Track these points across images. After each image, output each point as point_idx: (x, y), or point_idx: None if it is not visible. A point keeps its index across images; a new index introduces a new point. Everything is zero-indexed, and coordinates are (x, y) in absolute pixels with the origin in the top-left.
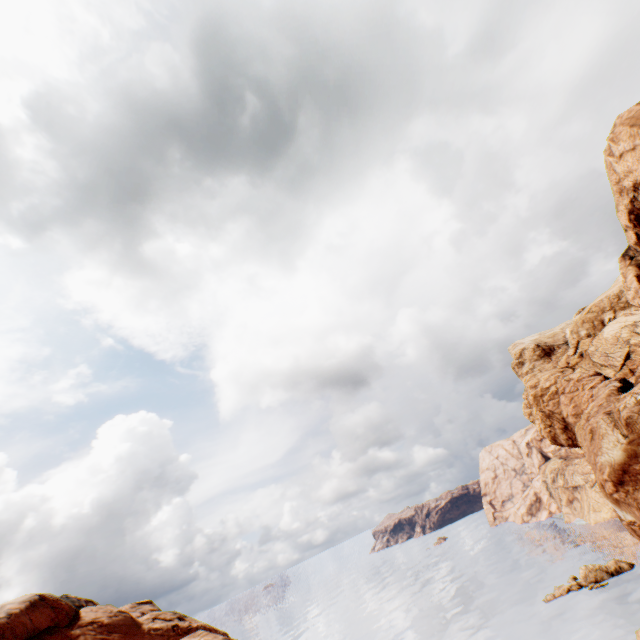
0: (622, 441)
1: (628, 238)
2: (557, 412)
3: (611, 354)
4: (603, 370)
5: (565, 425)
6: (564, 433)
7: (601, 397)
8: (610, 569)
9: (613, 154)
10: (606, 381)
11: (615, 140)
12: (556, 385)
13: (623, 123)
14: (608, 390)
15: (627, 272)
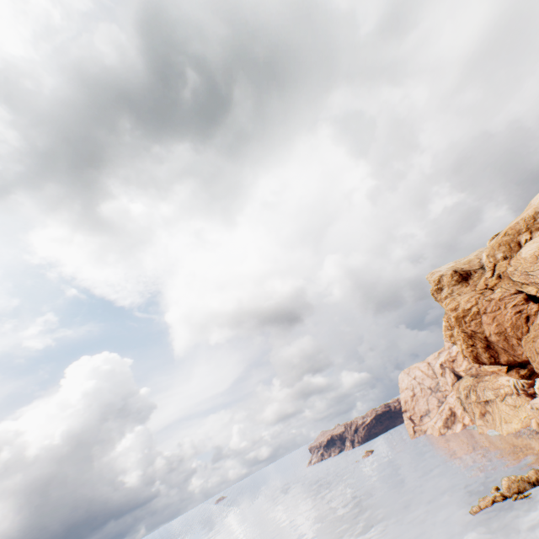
0: None
1: None
2: (479, 332)
3: (531, 272)
4: (524, 288)
5: (487, 344)
6: (486, 352)
7: None
8: (531, 479)
9: None
10: None
11: None
12: (477, 306)
13: None
14: None
15: None
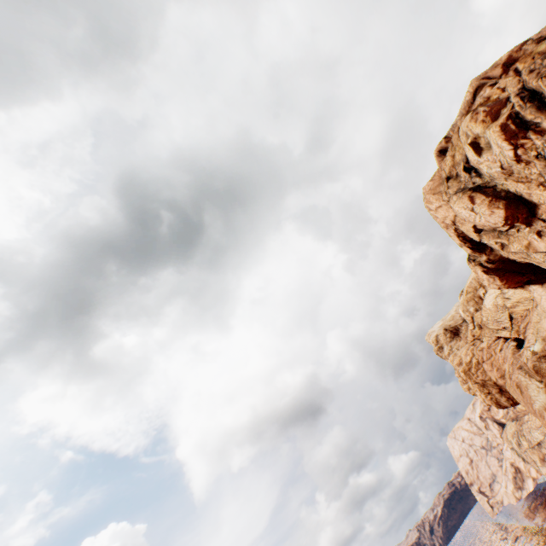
0: (540, 386)
1: (465, 250)
2: (487, 379)
3: (499, 319)
4: (500, 333)
5: (499, 388)
6: (502, 395)
7: (509, 357)
8: None
9: (431, 209)
10: (505, 343)
11: (428, 203)
12: (475, 356)
13: (428, 193)
14: (510, 350)
15: (476, 270)
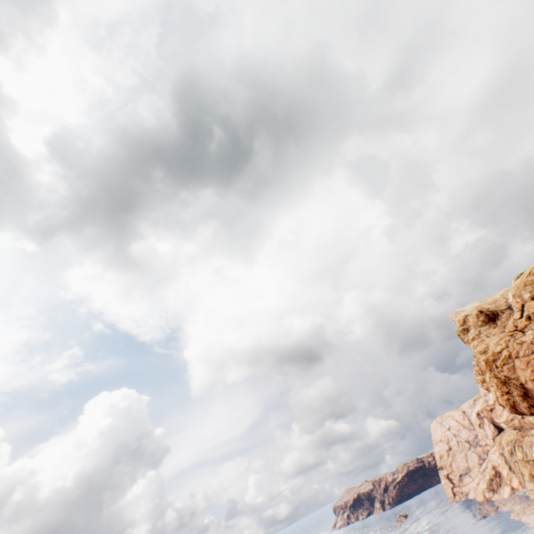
0: None
1: None
2: (514, 377)
3: None
4: None
5: (524, 391)
6: (524, 400)
7: None
8: None
9: None
10: None
11: None
12: (508, 349)
13: None
14: None
15: None
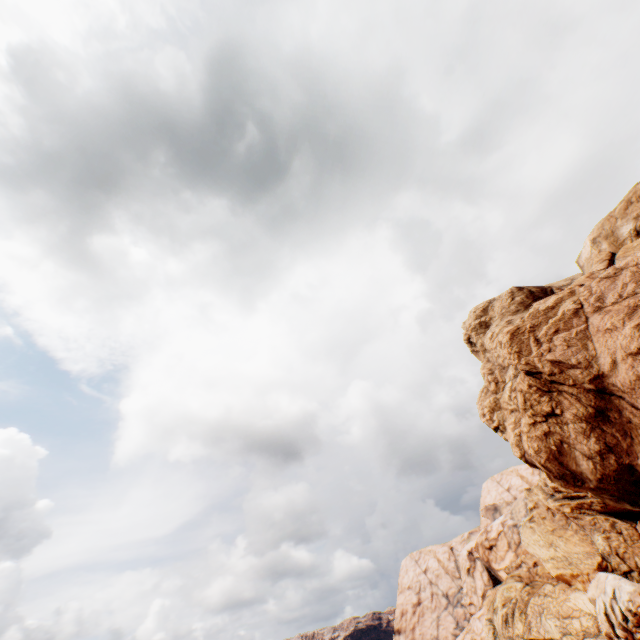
0: None
1: None
2: (579, 362)
3: None
4: None
5: (599, 405)
6: (594, 432)
7: None
8: None
9: None
10: None
11: None
12: (576, 296)
13: None
14: None
15: None
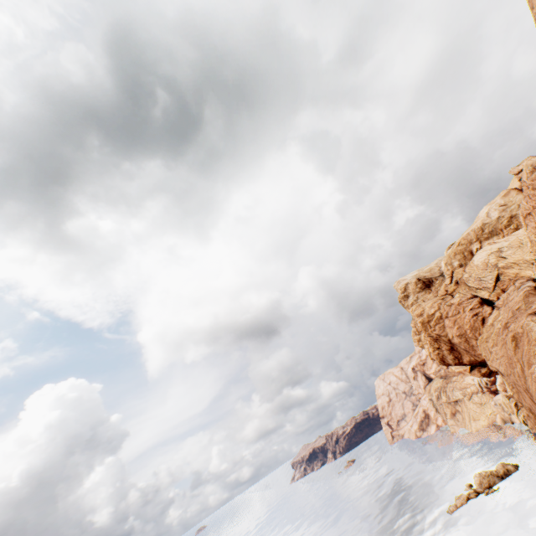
0: None
1: None
2: (443, 335)
3: (483, 278)
4: (479, 292)
5: (451, 346)
6: (451, 353)
7: (516, 300)
8: (500, 473)
9: None
10: (517, 284)
11: None
12: (440, 311)
13: None
14: (524, 291)
15: None
